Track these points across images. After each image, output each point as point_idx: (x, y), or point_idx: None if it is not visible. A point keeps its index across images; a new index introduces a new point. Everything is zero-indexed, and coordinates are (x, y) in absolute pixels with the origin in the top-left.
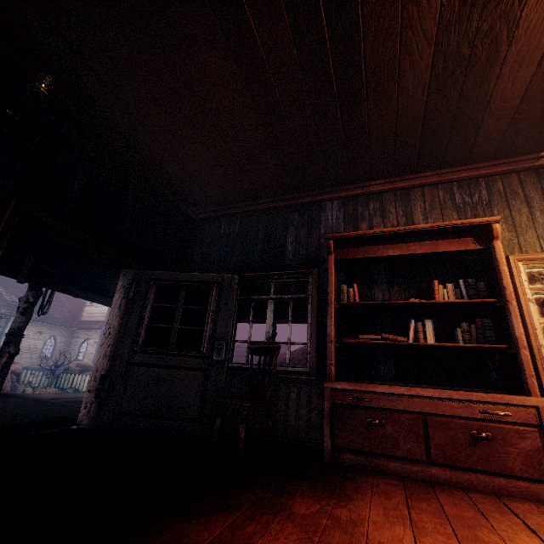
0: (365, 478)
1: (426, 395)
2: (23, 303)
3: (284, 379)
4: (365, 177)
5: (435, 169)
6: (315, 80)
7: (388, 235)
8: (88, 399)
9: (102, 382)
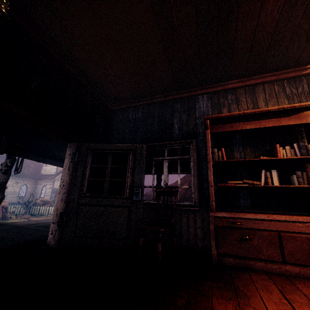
0: (246, 275)
1: (280, 219)
2: (4, 167)
3: (178, 210)
4: (225, 78)
5: (272, 71)
6: (203, 1)
7: (247, 115)
8: (53, 228)
9: (61, 217)
